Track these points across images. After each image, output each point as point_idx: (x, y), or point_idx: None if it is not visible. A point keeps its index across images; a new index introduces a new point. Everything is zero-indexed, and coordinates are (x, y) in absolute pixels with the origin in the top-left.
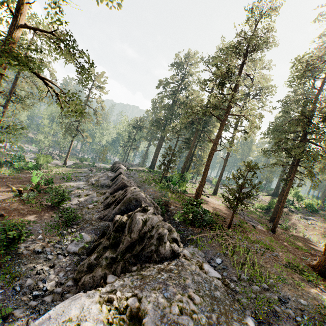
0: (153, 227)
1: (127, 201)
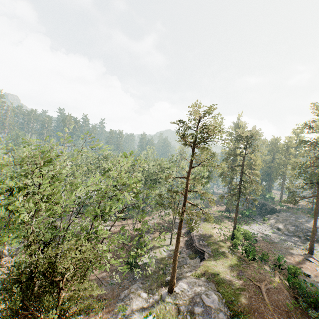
0: (274, 207)
1: (262, 204)
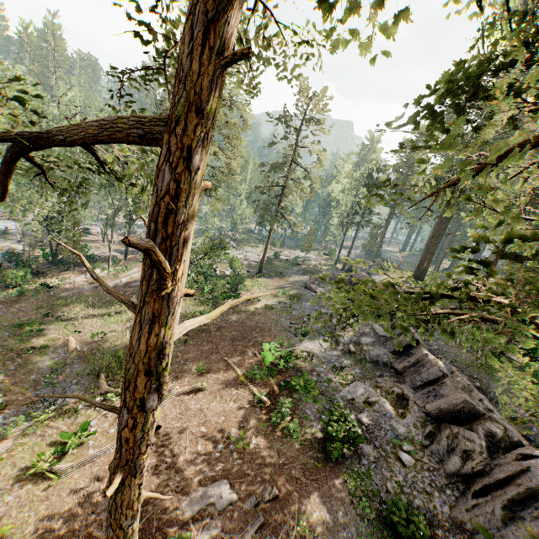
0: None
1: None
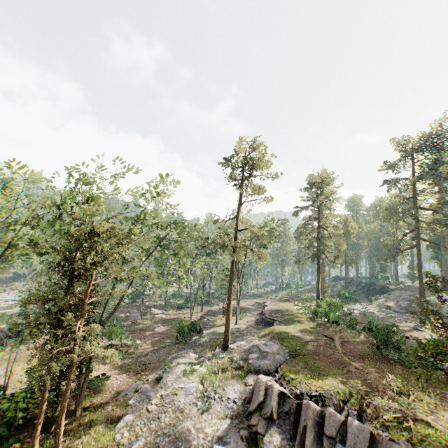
0: (384, 285)
1: (370, 284)
